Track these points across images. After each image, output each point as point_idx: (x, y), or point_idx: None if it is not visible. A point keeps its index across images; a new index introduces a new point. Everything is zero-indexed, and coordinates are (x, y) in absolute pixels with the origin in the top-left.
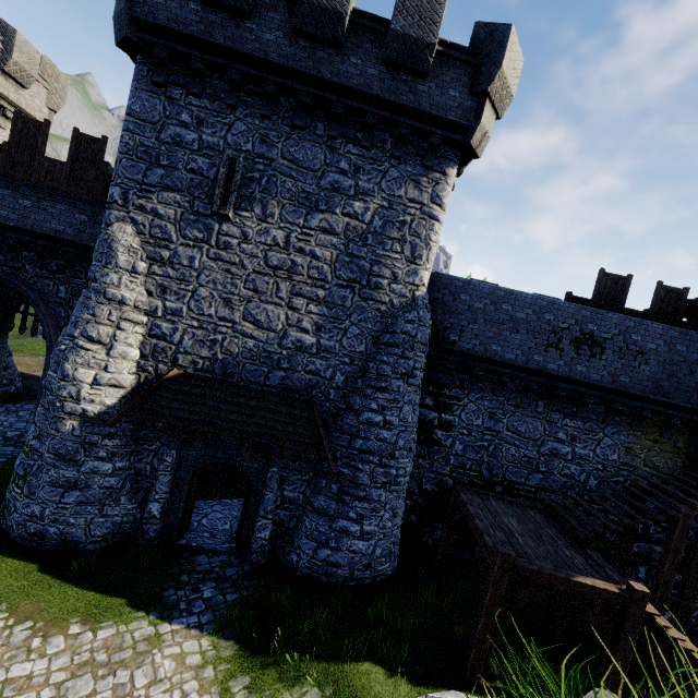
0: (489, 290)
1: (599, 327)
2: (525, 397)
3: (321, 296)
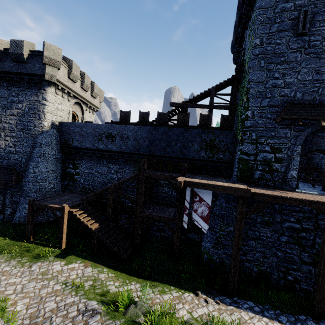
0: (78, 124)
1: (113, 131)
2: (98, 159)
3: (14, 135)
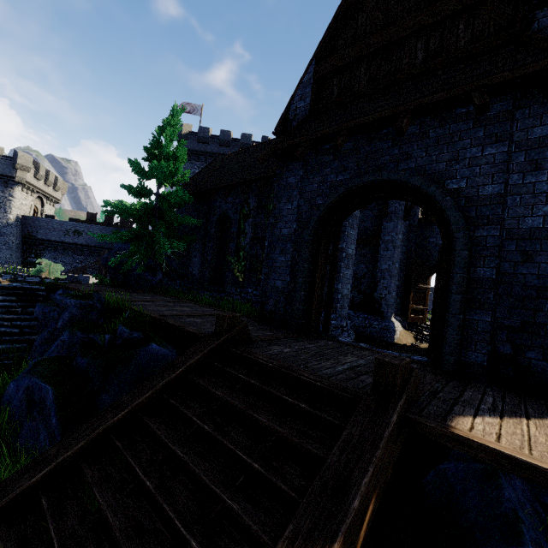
0: (45, 220)
1: (80, 228)
2: (63, 251)
3: None
